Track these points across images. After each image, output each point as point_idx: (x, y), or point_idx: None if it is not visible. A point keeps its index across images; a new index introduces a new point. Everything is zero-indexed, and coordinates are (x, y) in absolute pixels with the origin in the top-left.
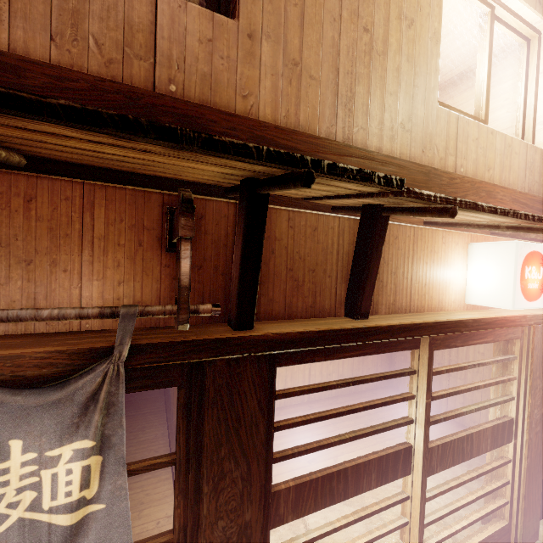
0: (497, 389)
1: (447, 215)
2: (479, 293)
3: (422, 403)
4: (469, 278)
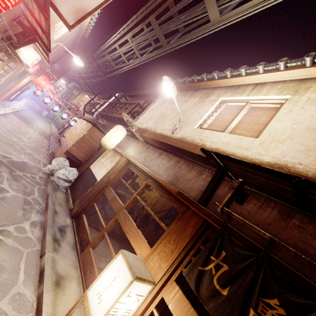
0: (0, 73)
1: (47, 56)
2: (24, 57)
3: (0, 68)
4: (25, 52)
